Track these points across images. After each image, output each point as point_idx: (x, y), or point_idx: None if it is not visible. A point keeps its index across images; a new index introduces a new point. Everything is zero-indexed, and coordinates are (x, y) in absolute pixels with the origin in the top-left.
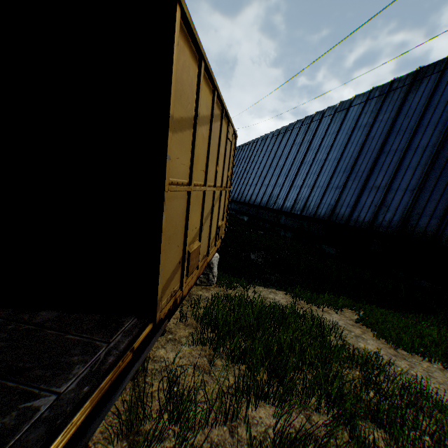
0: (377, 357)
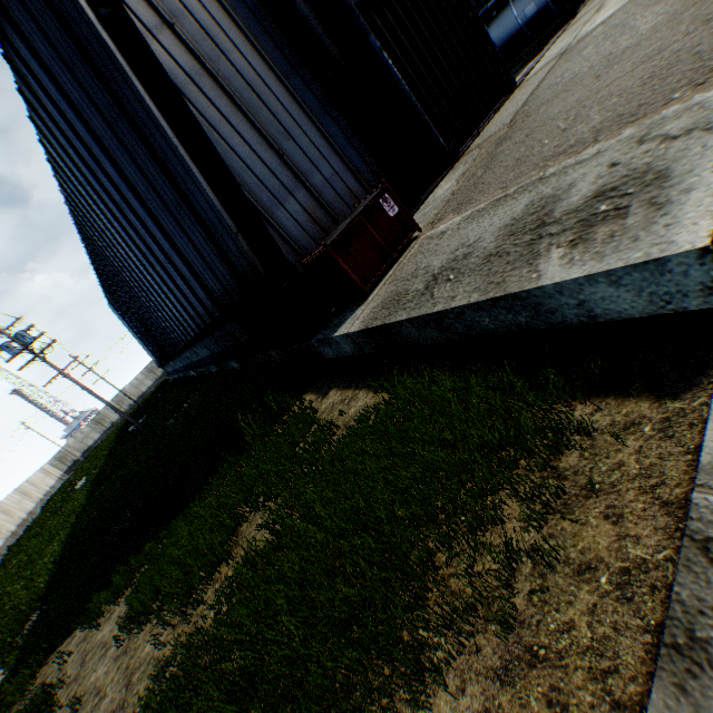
0: (79, 706)
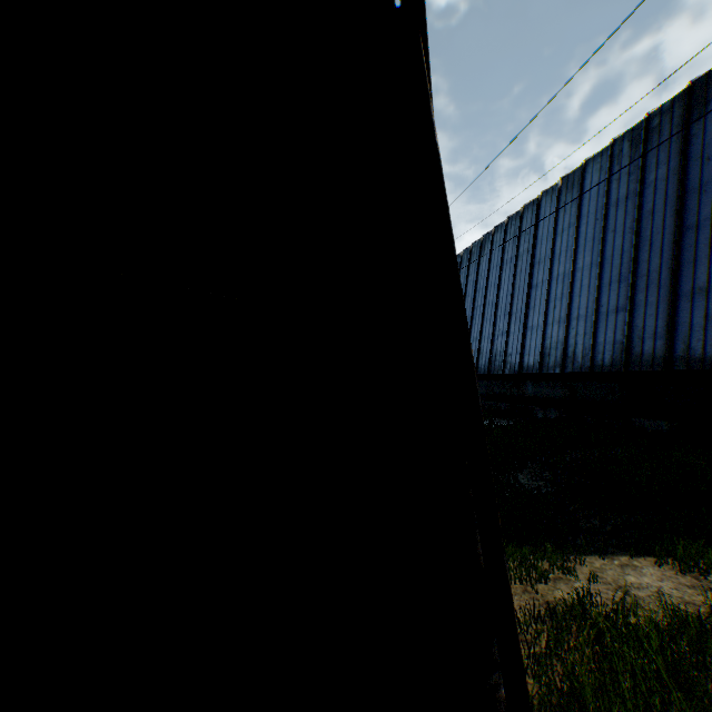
0: None
